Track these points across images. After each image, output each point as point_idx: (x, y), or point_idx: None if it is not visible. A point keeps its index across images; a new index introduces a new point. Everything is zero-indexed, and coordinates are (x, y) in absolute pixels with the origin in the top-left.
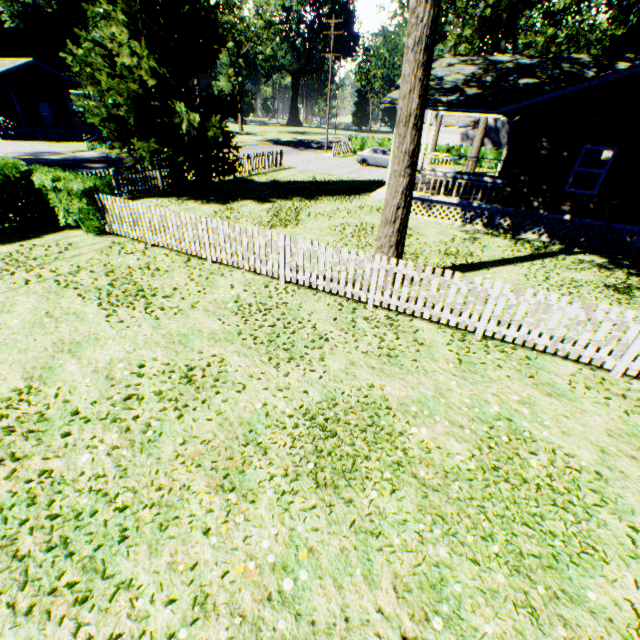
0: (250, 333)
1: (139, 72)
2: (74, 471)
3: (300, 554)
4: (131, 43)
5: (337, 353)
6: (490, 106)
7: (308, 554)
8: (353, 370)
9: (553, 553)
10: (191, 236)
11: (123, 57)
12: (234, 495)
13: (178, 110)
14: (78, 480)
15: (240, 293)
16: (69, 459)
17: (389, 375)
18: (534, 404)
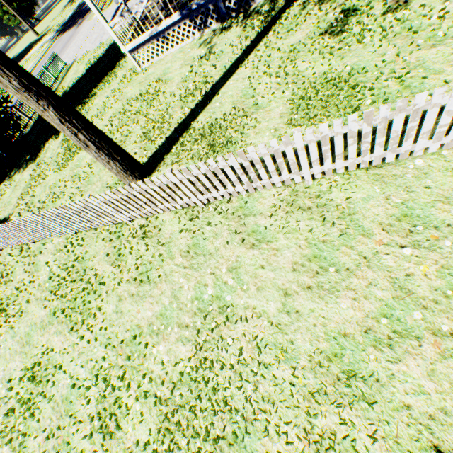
0: (60, 308)
1: None
2: None
3: None
4: None
5: (111, 293)
6: None
7: None
8: (121, 306)
9: (234, 430)
10: (3, 239)
11: None
12: None
13: None
14: None
15: (53, 265)
16: None
17: (142, 297)
18: (240, 266)
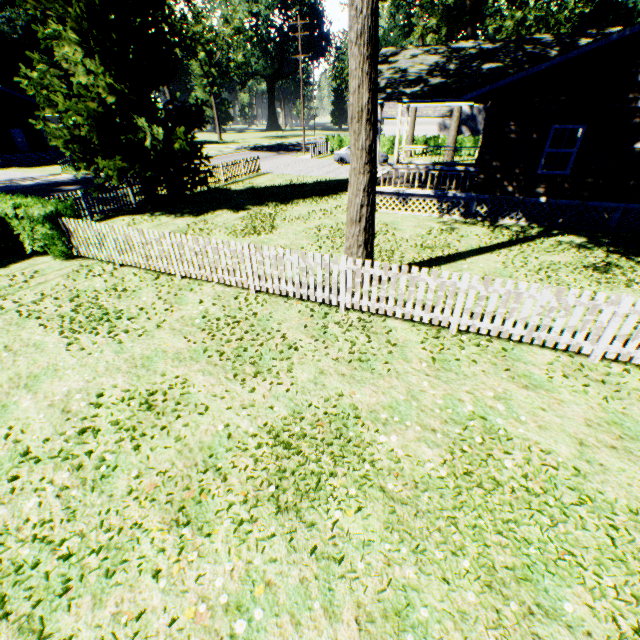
0: (216, 349)
1: (96, 90)
2: (19, 518)
3: (256, 590)
4: (85, 61)
5: (306, 362)
6: (454, 94)
7: (265, 589)
8: (322, 379)
9: (528, 563)
10: (157, 253)
11: (79, 76)
12: (189, 529)
13: (140, 125)
14: (22, 528)
15: (209, 307)
16: (15, 505)
17: (360, 381)
18: (510, 399)
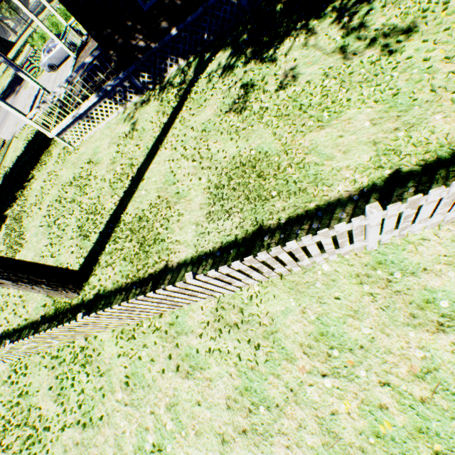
0: None
1: None
2: None
3: None
4: None
5: (56, 441)
6: None
7: None
8: None
9: None
10: None
11: None
12: None
13: None
14: None
15: None
16: None
17: (87, 446)
18: (178, 402)
